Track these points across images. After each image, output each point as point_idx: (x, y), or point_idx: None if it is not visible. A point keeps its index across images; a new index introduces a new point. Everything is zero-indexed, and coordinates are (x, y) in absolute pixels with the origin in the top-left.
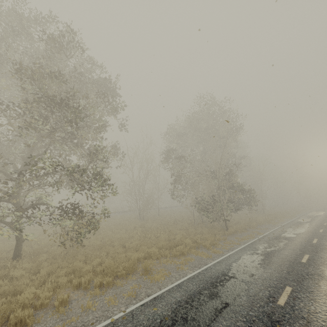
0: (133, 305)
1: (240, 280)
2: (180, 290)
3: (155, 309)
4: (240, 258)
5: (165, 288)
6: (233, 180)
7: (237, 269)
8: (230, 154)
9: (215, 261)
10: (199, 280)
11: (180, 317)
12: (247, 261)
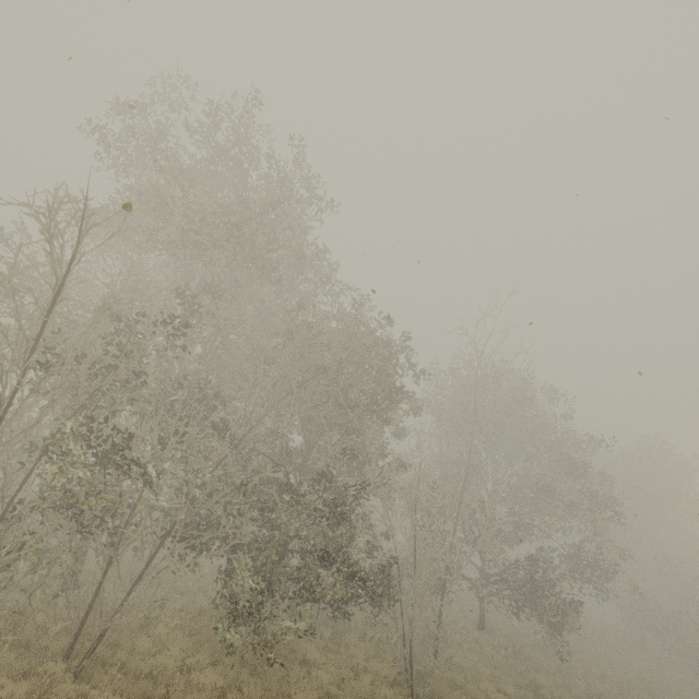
0: None
1: None
2: None
3: None
4: None
5: None
6: None
7: None
8: None
9: None
10: None
11: None
12: None
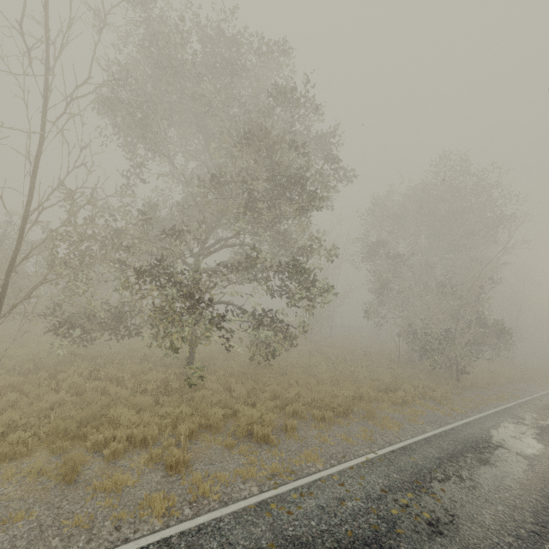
0: (377, 449)
1: (514, 452)
2: (431, 446)
3: (414, 459)
4: (500, 426)
5: (408, 439)
6: (483, 305)
7: (502, 438)
8: (484, 263)
9: (461, 421)
10: (451, 440)
11: (451, 473)
12: (513, 431)
